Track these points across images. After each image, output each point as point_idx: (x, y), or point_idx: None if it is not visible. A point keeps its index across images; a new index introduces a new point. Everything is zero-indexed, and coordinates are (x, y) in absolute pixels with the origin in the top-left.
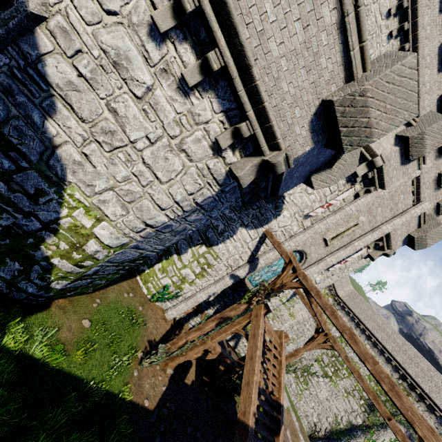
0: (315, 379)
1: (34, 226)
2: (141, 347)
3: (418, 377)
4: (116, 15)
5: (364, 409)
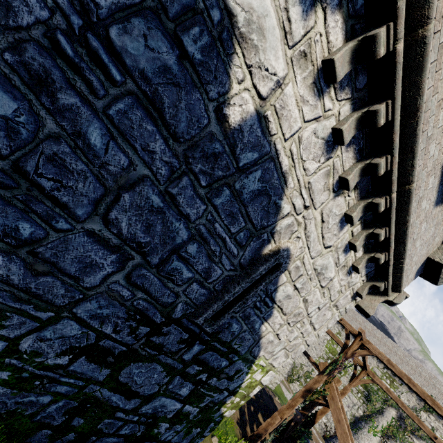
0: None
1: (223, 396)
2: (238, 433)
3: (398, 364)
4: (330, 247)
5: (363, 401)
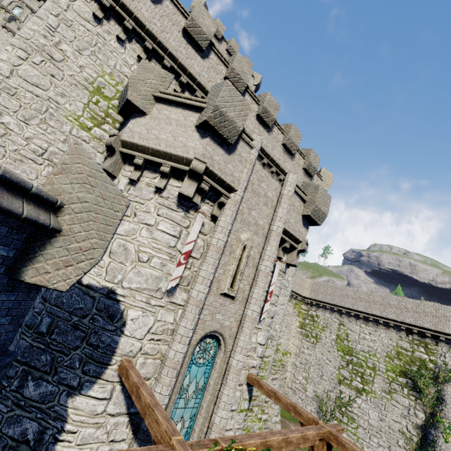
0: (355, 406)
1: None
2: None
3: (417, 320)
4: None
5: (413, 396)
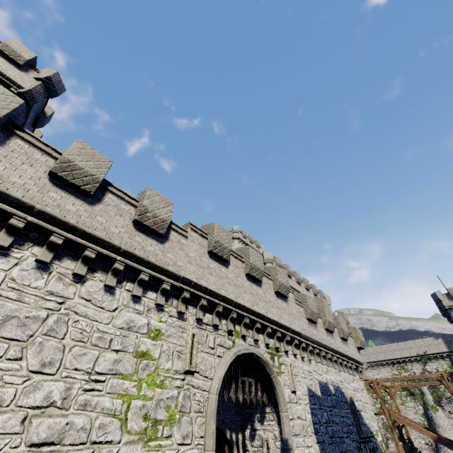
0: None
1: None
2: None
3: (393, 355)
4: (349, 382)
5: (413, 399)
